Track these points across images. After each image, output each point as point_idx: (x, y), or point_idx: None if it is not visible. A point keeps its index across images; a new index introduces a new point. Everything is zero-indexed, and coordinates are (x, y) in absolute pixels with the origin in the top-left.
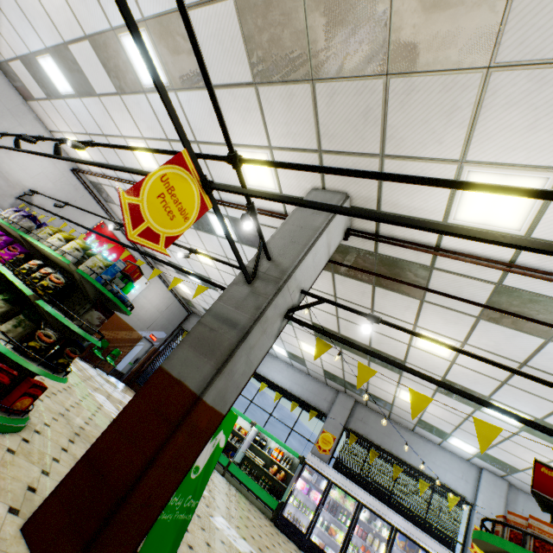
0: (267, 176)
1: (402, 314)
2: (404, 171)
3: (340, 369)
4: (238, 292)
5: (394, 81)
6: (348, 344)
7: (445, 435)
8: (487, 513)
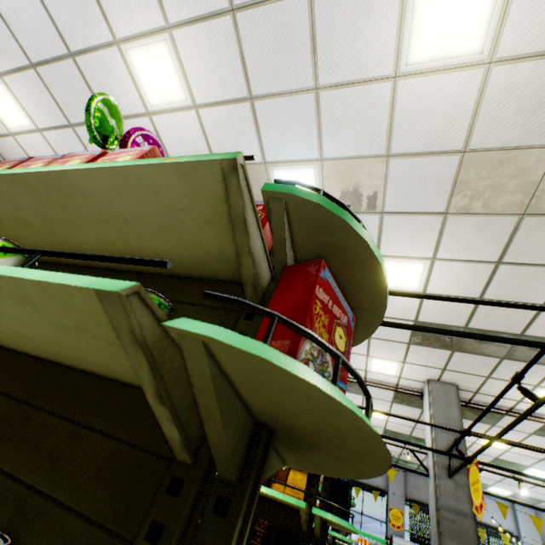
0: (391, 370)
1: (474, 429)
2: (500, 383)
3: (398, 452)
4: (447, 485)
5: (506, 360)
6: (517, 502)
7: (486, 486)
8: (531, 540)
